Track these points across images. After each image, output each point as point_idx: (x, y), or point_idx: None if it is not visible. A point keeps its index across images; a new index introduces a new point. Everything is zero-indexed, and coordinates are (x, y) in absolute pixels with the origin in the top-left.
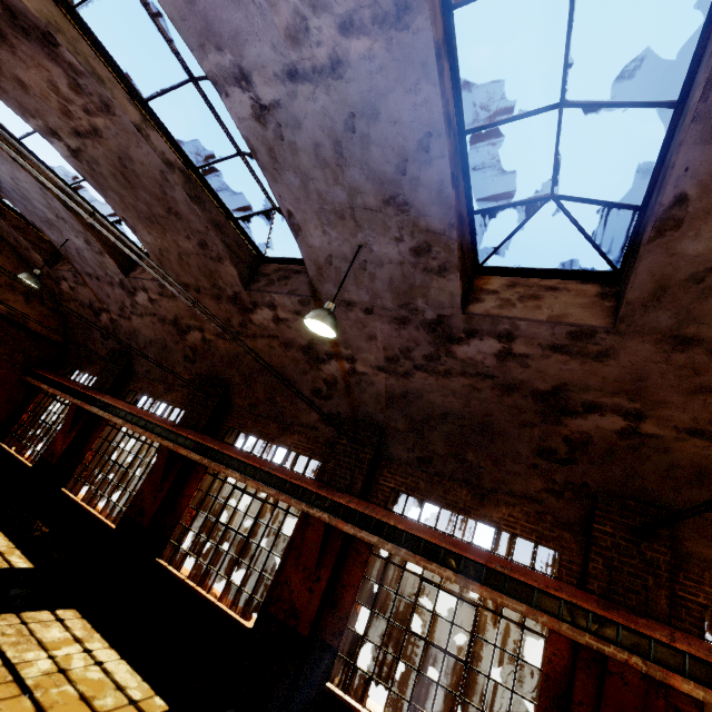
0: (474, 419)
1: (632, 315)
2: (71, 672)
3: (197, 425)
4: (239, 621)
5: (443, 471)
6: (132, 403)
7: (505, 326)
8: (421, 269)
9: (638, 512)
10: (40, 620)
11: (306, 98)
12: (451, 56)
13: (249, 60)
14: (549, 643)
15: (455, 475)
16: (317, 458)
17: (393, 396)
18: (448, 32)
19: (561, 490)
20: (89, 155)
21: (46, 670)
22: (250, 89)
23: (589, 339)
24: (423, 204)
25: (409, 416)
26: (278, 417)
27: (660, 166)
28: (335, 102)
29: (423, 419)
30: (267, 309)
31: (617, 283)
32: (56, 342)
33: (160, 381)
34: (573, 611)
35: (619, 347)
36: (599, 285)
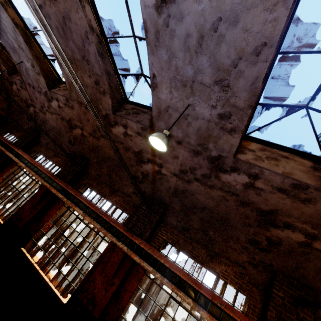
0: (219, 214)
1: None
2: None
3: (66, 178)
4: (59, 297)
5: (194, 237)
6: (34, 157)
7: (256, 170)
8: (219, 127)
9: (298, 288)
10: None
11: None
12: None
13: None
14: None
15: (200, 241)
16: (127, 213)
17: (177, 190)
18: None
19: (257, 264)
20: (46, 11)
21: None
22: None
23: (302, 190)
24: (238, 88)
25: (183, 203)
26: (111, 185)
27: None
28: (212, 7)
29: (190, 207)
30: (122, 127)
31: None
32: (1, 115)
33: (52, 149)
34: None
35: (319, 199)
36: (312, 162)
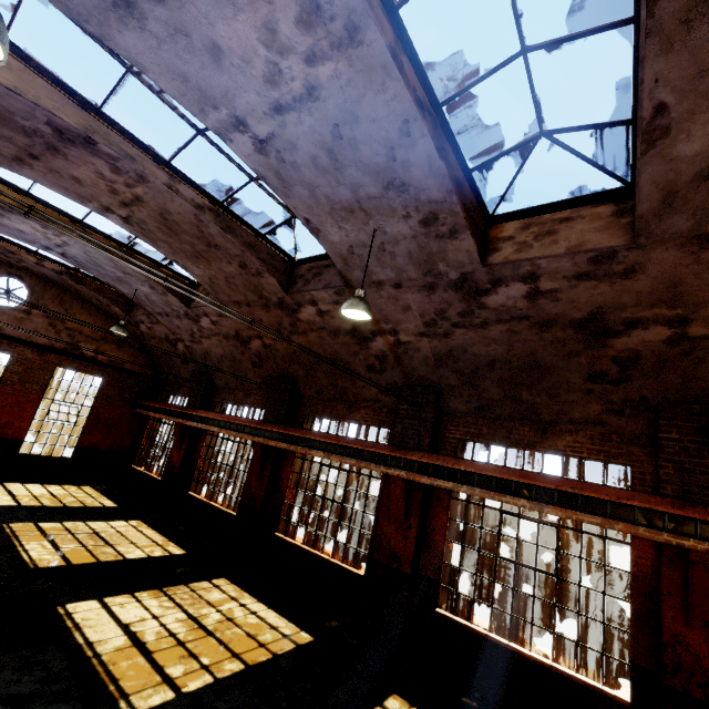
0: (520, 361)
1: (648, 227)
2: (236, 620)
3: (277, 419)
4: (352, 570)
5: (502, 414)
6: (221, 412)
7: (526, 268)
8: (433, 237)
9: (703, 414)
10: (203, 587)
11: (294, 124)
12: (406, 49)
13: (241, 109)
14: (632, 548)
15: (514, 416)
16: (385, 426)
17: (439, 356)
18: (398, 31)
19: (620, 408)
20: (137, 218)
21: (218, 619)
22: (248, 131)
23: (611, 260)
24: (418, 180)
25: (459, 371)
26: (343, 398)
27: (635, 80)
28: (319, 120)
29: (472, 371)
30: (310, 306)
31: (632, 196)
32: (149, 375)
33: (238, 388)
34: (648, 515)
35: (644, 260)
36: (612, 204)
